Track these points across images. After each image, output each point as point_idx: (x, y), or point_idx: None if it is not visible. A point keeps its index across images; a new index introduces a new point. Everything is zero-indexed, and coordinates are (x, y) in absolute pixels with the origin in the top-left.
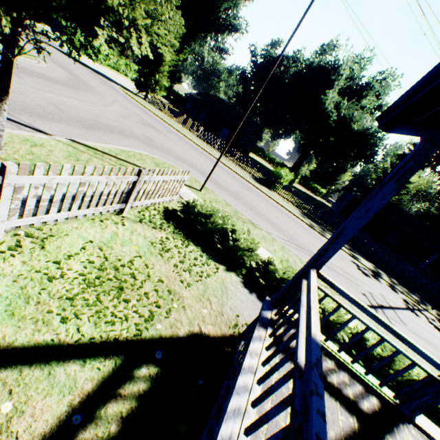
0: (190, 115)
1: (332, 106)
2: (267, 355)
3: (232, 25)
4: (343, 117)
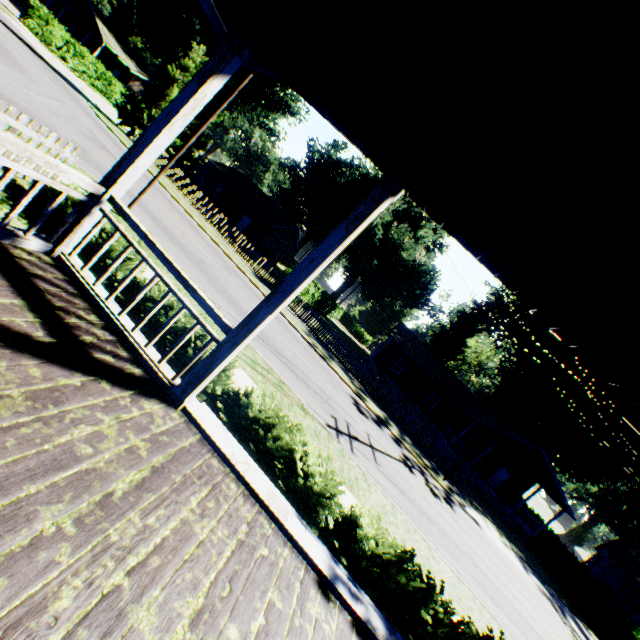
0: (196, 181)
1: (380, 222)
2: None
3: (289, 107)
4: (392, 240)
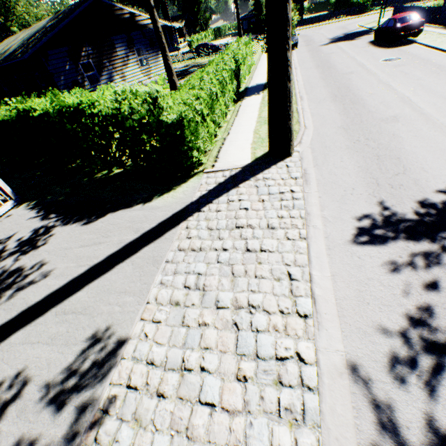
0: None
1: None
2: None
3: None
4: None
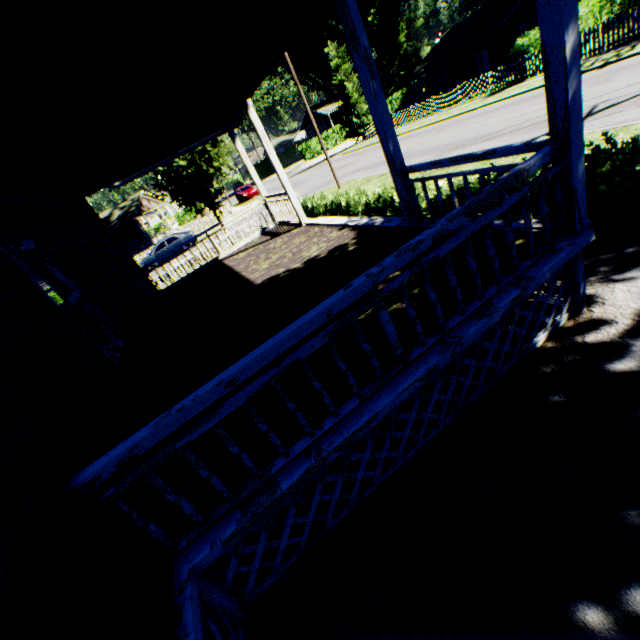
0: (415, 101)
1: None
2: (250, 237)
3: None
4: None
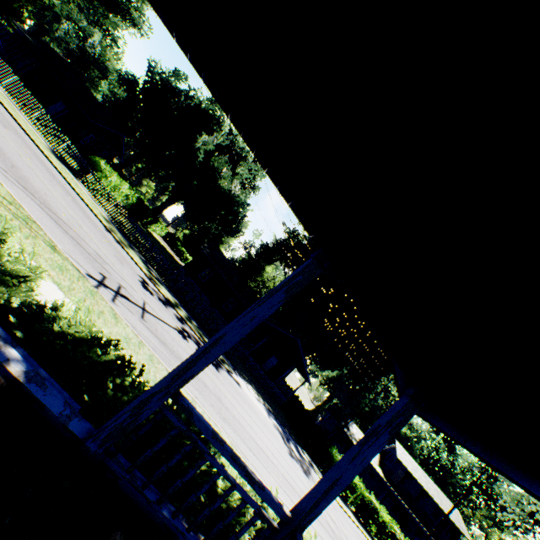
0: None
1: (203, 147)
2: None
3: (131, 15)
4: (213, 167)
